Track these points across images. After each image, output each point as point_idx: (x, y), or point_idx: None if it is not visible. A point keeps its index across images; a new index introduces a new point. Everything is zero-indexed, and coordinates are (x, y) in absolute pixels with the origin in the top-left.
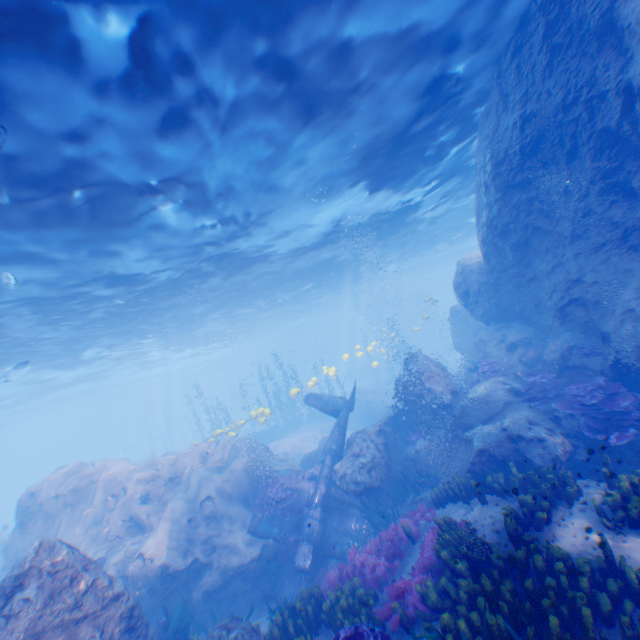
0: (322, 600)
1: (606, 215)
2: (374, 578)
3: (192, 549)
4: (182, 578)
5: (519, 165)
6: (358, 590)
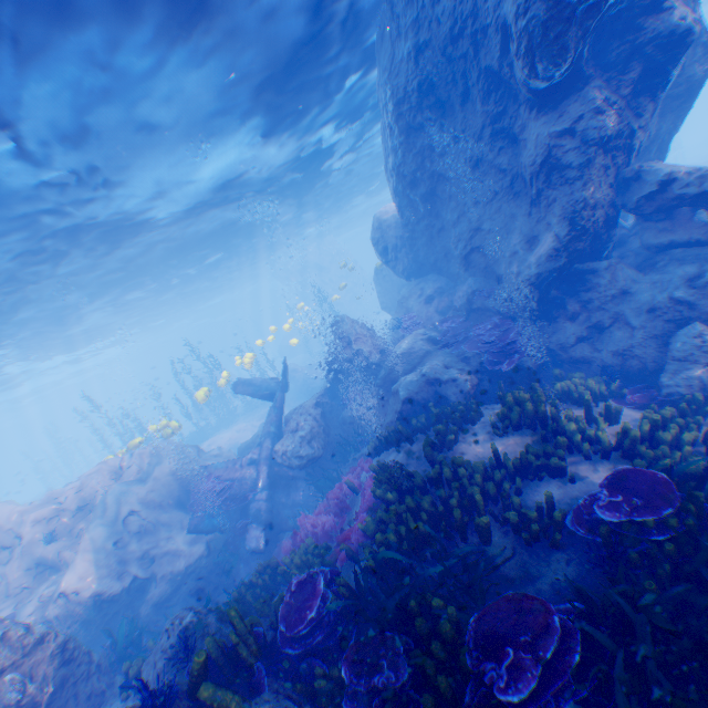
0: (277, 565)
1: (495, 161)
2: (324, 532)
3: (128, 569)
4: (123, 600)
5: (419, 105)
6: (309, 545)
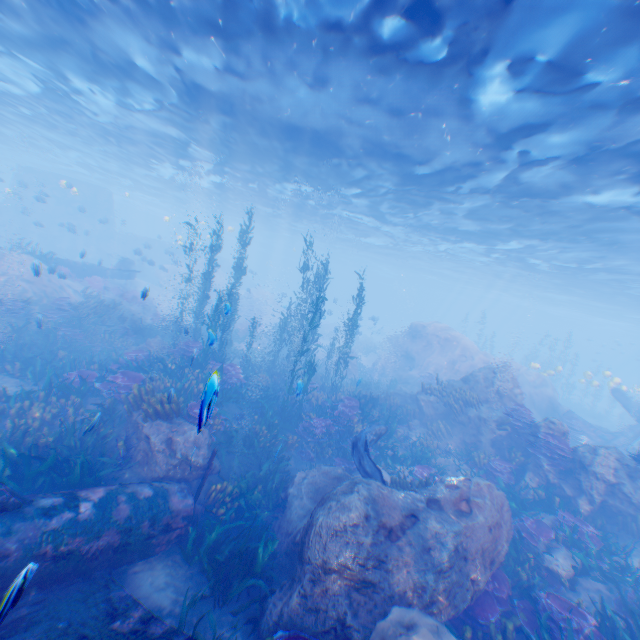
0: None
1: None
2: None
3: None
4: None
5: None
6: None
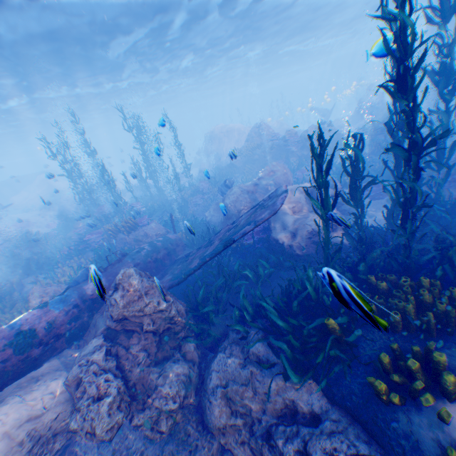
0: None
1: None
2: None
3: None
4: None
5: None
6: None
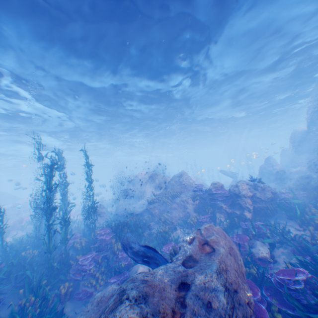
0: None
1: None
2: None
3: None
4: None
5: None
6: None
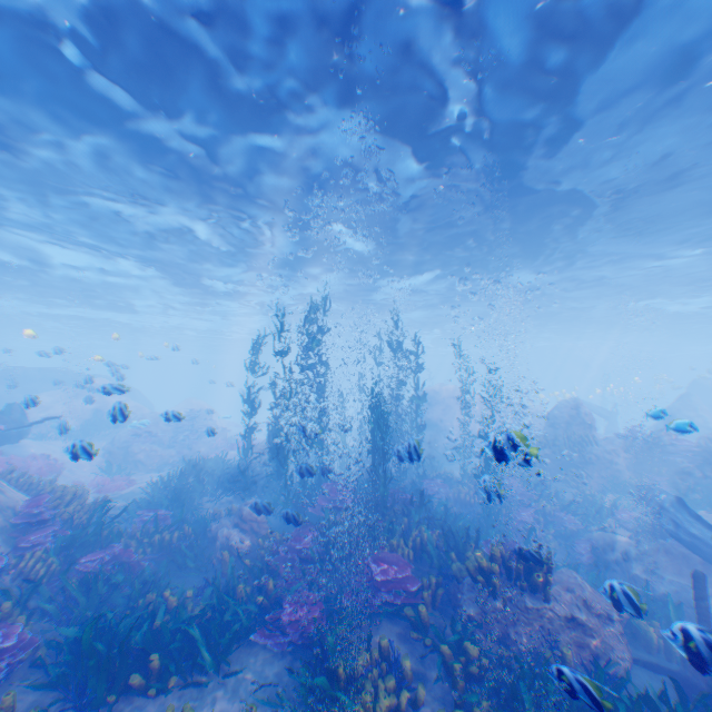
0: None
1: None
2: None
3: None
4: None
5: None
6: None
